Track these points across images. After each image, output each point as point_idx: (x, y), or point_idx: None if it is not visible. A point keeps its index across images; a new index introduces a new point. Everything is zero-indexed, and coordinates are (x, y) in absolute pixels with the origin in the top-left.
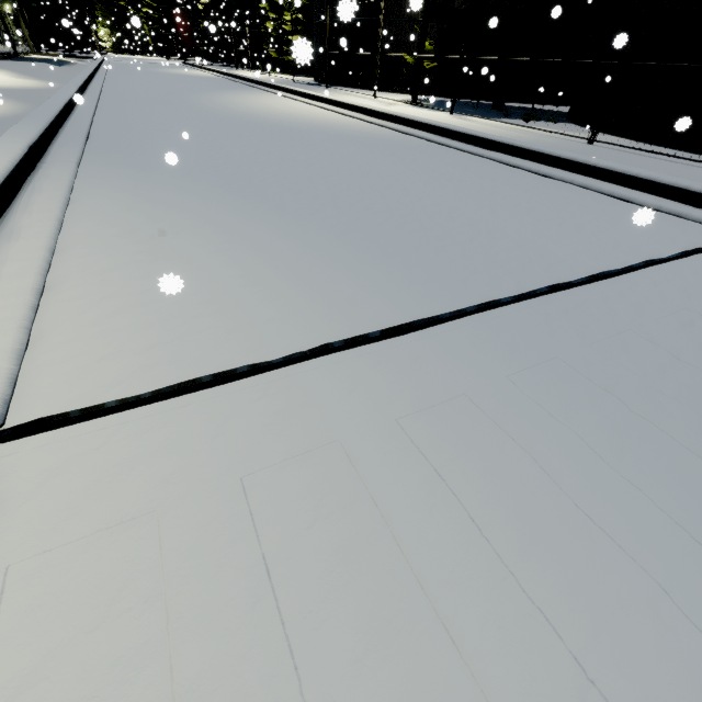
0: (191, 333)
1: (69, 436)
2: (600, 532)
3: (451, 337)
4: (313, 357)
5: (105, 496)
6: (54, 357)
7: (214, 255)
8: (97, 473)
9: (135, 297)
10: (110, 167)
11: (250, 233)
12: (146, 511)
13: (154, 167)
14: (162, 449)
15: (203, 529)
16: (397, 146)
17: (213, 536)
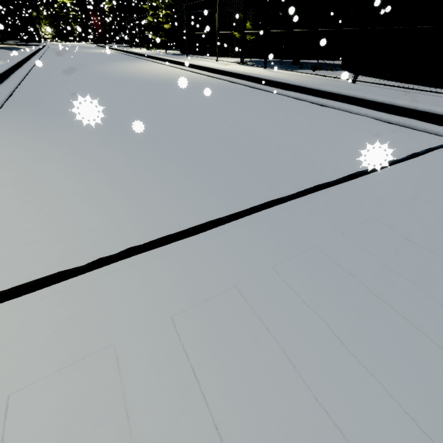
0: (22, 246)
1: None
2: (335, 430)
3: (233, 234)
4: (122, 258)
5: None
6: None
7: (67, 176)
8: None
9: None
10: (17, 115)
11: (101, 157)
12: None
13: (49, 113)
14: None
15: None
16: (225, 91)
17: None
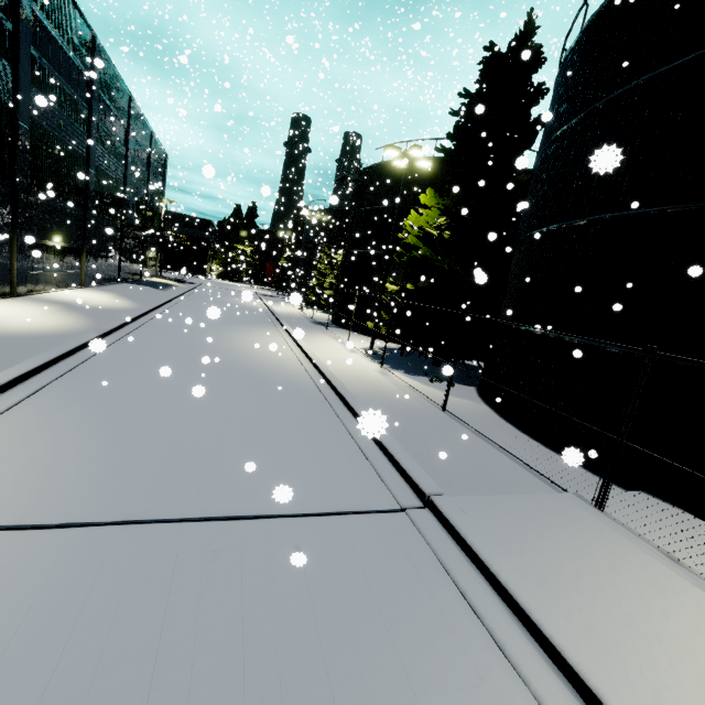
0: None
1: None
2: None
3: (68, 535)
4: None
5: None
6: None
7: (27, 462)
8: None
9: None
10: (63, 389)
11: (69, 450)
12: None
13: (89, 392)
14: None
15: None
16: (286, 393)
17: None
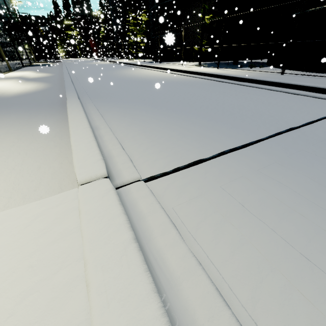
0: (176, 152)
1: (162, 180)
2: None
3: (262, 147)
4: (217, 156)
5: (184, 192)
6: (140, 161)
7: (164, 129)
8: (177, 188)
9: (149, 143)
10: (103, 103)
11: (171, 120)
12: (199, 195)
13: (119, 101)
14: (192, 181)
15: (218, 198)
16: (203, 84)
17: (222, 199)
